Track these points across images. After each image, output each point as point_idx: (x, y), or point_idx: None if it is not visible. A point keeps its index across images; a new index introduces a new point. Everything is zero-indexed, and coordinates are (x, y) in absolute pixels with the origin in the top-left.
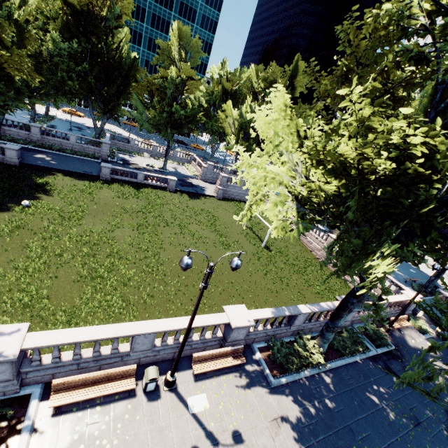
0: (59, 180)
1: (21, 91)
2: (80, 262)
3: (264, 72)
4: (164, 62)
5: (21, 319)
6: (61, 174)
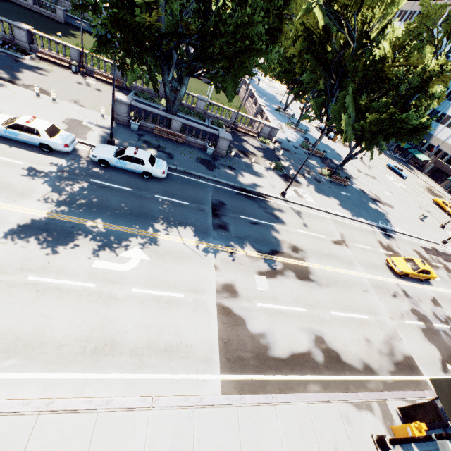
0: (86, 36)
1: None
2: None
3: None
4: None
5: None
6: (89, 34)
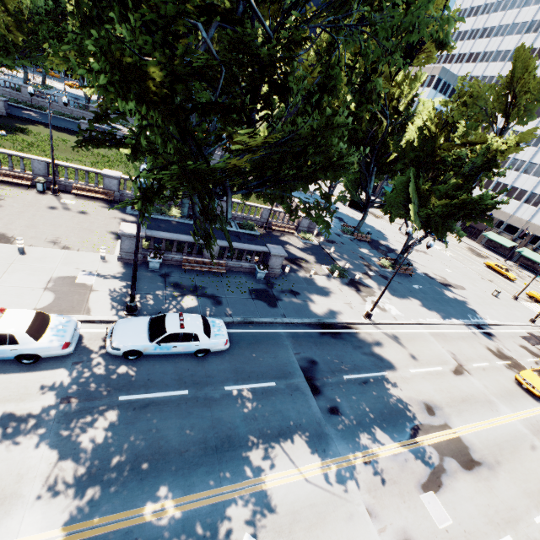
0: (40, 129)
1: (10, 52)
2: None
3: None
4: None
5: None
6: (44, 126)
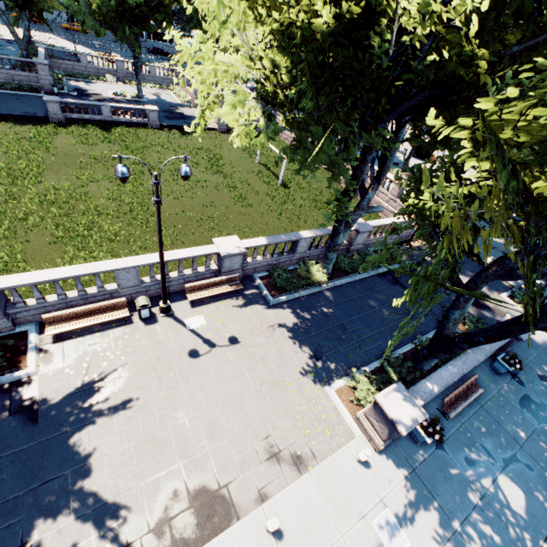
0: None
1: None
2: (51, 224)
3: None
4: None
5: None
6: None
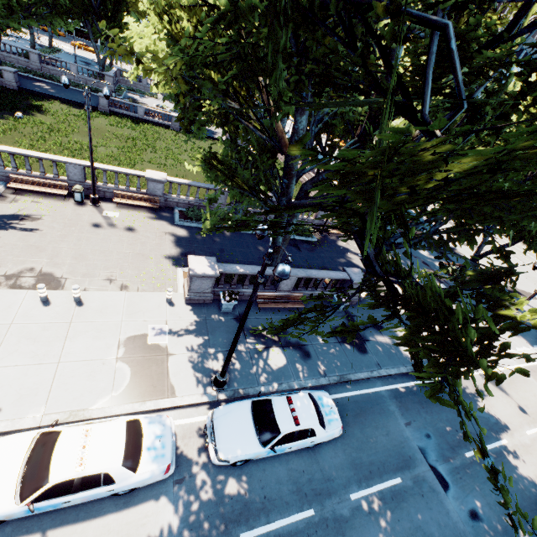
0: (56, 106)
1: (14, 9)
2: None
3: None
4: None
5: None
6: (59, 102)
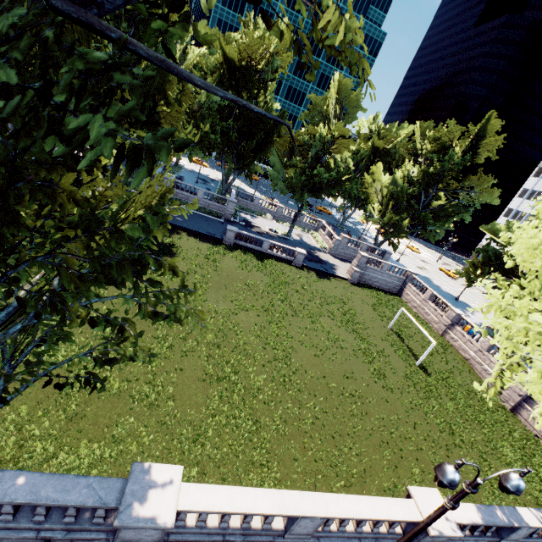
0: (184, 241)
1: None
2: (204, 353)
3: (433, 130)
4: (314, 117)
5: (147, 424)
6: (186, 234)
